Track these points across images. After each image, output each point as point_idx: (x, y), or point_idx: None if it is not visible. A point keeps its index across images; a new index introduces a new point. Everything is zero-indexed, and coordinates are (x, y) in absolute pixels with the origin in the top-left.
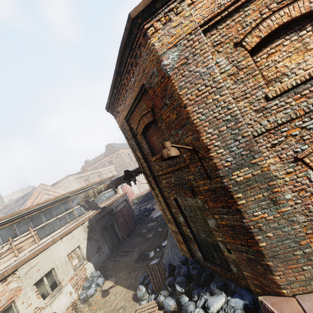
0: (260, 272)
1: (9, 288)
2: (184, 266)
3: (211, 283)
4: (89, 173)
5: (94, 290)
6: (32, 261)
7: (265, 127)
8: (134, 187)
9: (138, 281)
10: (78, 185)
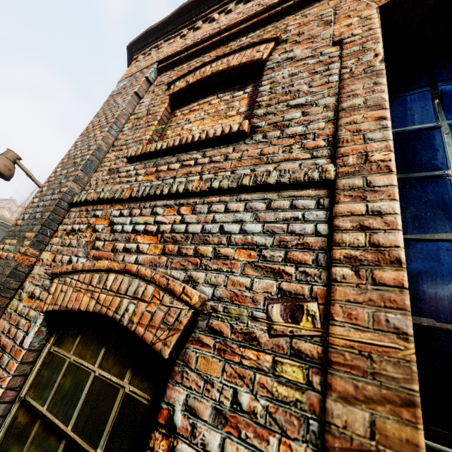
0: None
1: None
2: None
3: None
4: None
5: None
6: None
7: (89, 195)
8: None
9: None
10: None
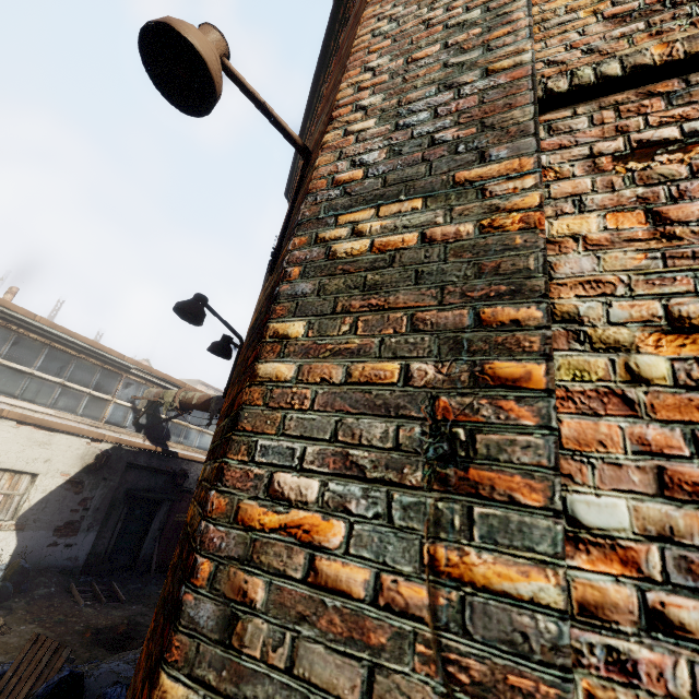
0: None
1: None
2: None
3: None
4: None
5: None
6: None
7: (632, 58)
8: None
9: None
10: None
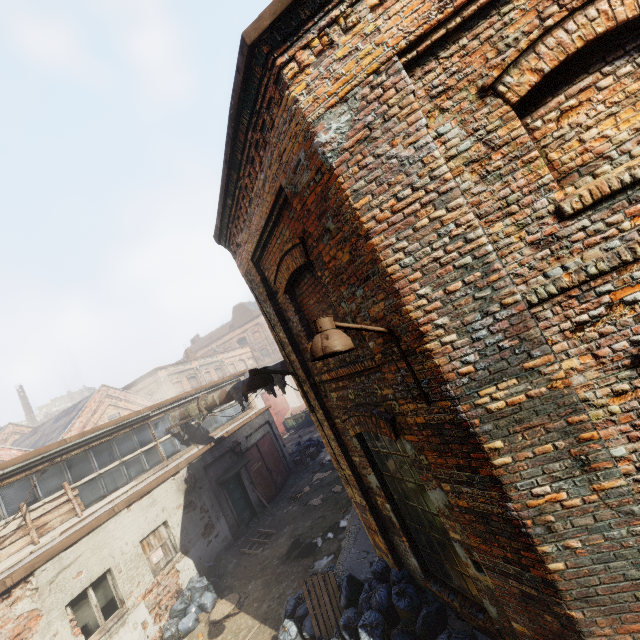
0: (552, 631)
1: (15, 612)
2: (380, 587)
3: (438, 636)
4: (199, 364)
5: (194, 619)
6: (66, 554)
7: (558, 283)
8: (288, 393)
9: (284, 610)
10: (175, 388)
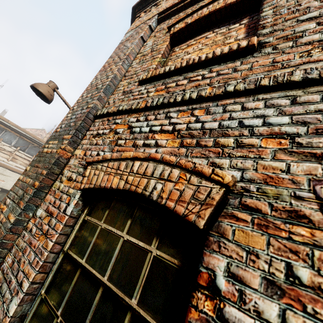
0: None
1: None
2: None
3: None
4: None
5: None
6: (8, 171)
7: (109, 109)
8: None
9: None
10: None
